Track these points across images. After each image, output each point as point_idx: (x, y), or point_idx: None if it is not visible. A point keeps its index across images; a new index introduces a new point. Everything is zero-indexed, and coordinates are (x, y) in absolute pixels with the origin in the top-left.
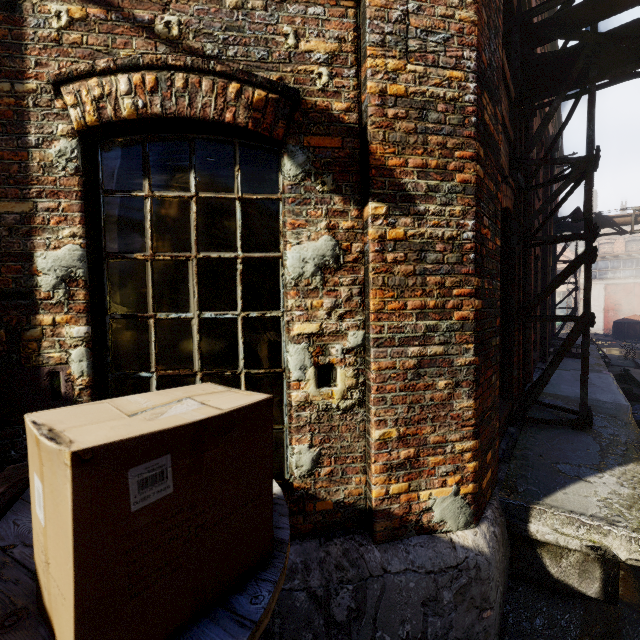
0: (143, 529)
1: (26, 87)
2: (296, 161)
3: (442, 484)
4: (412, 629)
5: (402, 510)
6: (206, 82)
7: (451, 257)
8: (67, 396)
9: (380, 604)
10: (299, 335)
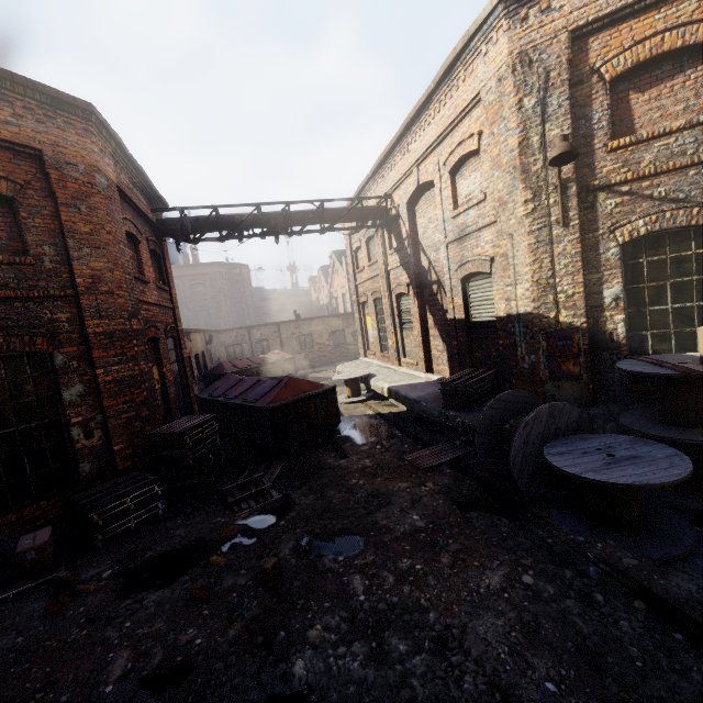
0: None
1: (598, 234)
2: None
3: None
4: None
5: None
6: (681, 212)
7: None
8: (616, 341)
9: None
10: None
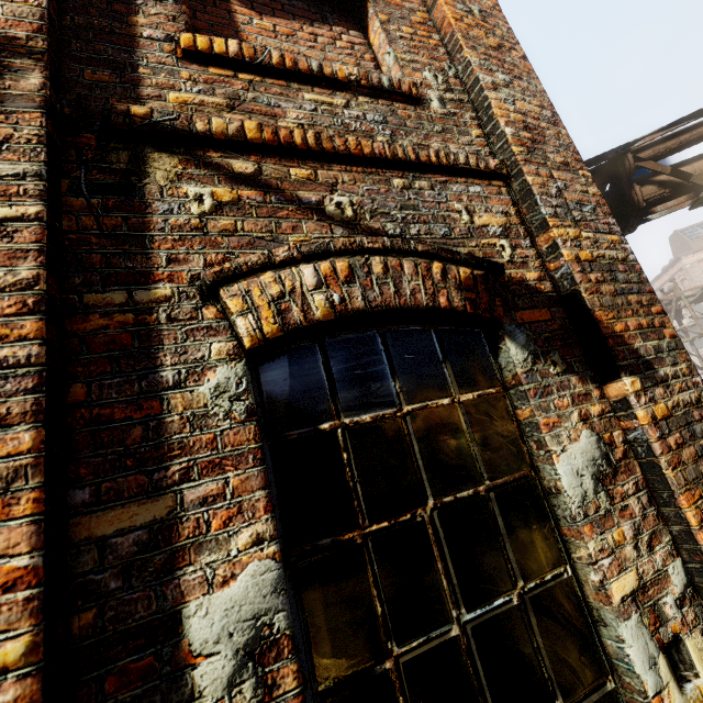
0: None
1: (153, 294)
2: (518, 342)
3: None
4: None
5: None
6: (407, 264)
7: None
8: None
9: None
10: (623, 601)
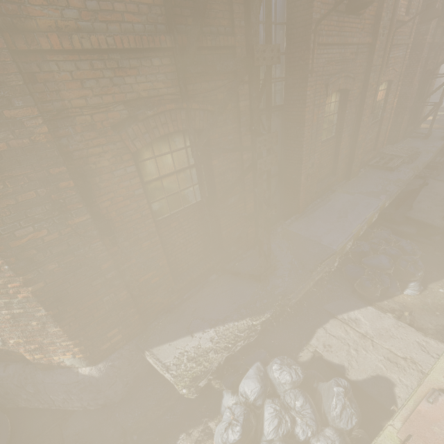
0: None
1: None
2: None
3: (64, 355)
4: (65, 396)
5: (47, 362)
6: None
7: None
8: None
9: (46, 390)
10: None
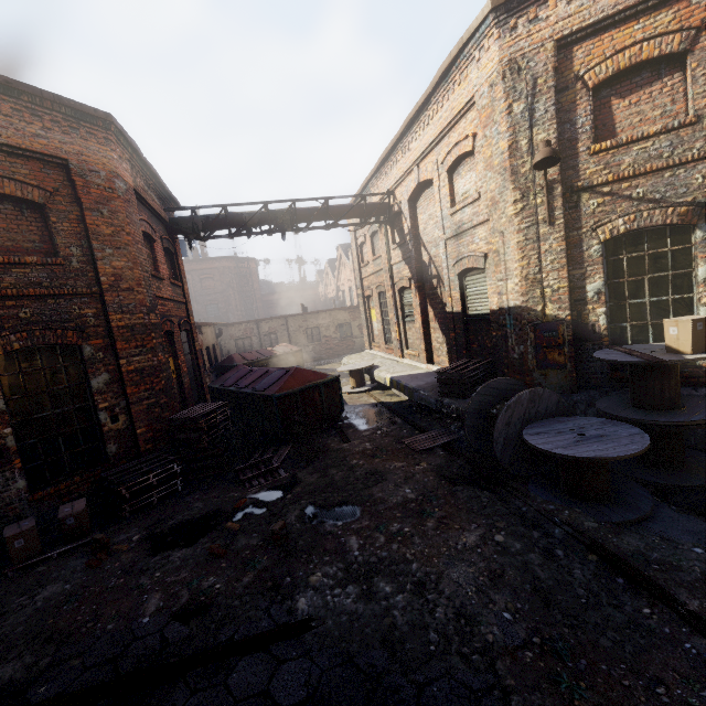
0: (698, 333)
1: (582, 232)
2: (703, 230)
3: None
4: None
5: None
6: (657, 211)
7: None
8: (598, 332)
9: None
10: (705, 303)
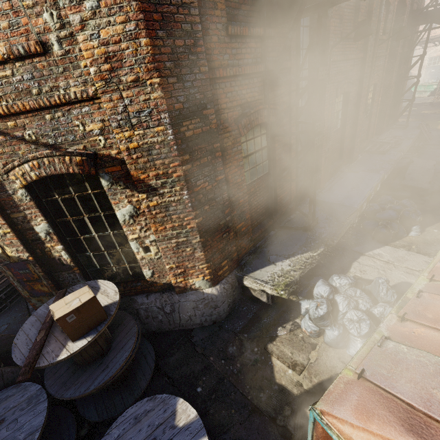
0: (73, 323)
1: None
2: (106, 179)
3: (197, 277)
4: (191, 314)
5: (184, 285)
6: (56, 159)
7: (180, 207)
8: (67, 264)
9: (179, 309)
10: (132, 239)
